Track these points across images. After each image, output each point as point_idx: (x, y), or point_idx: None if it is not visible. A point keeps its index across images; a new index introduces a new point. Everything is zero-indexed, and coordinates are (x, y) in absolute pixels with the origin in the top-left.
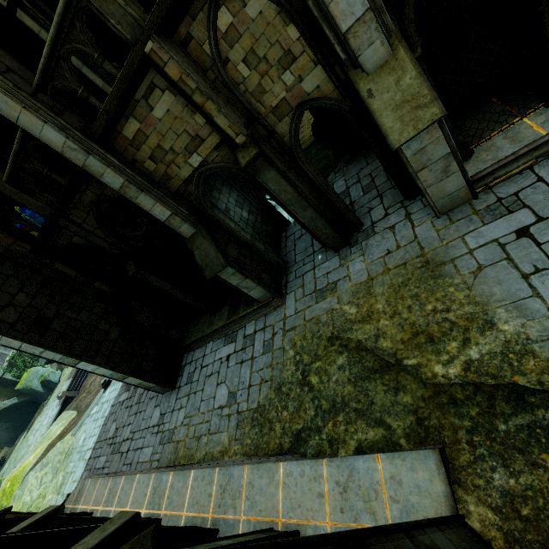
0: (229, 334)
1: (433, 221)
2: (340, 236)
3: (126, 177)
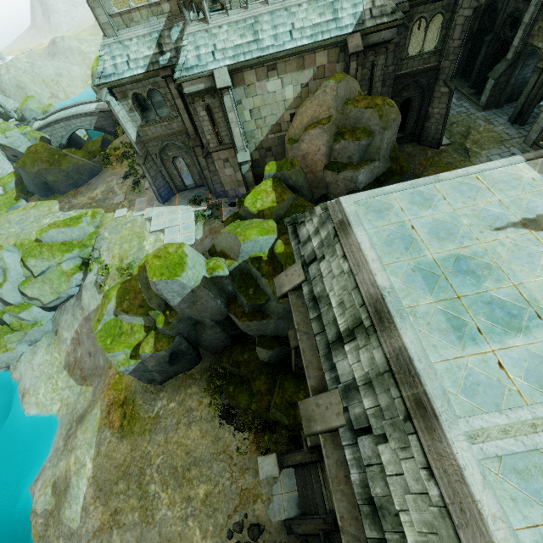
0: (460, 98)
1: (521, 141)
2: (515, 118)
3: (528, 23)
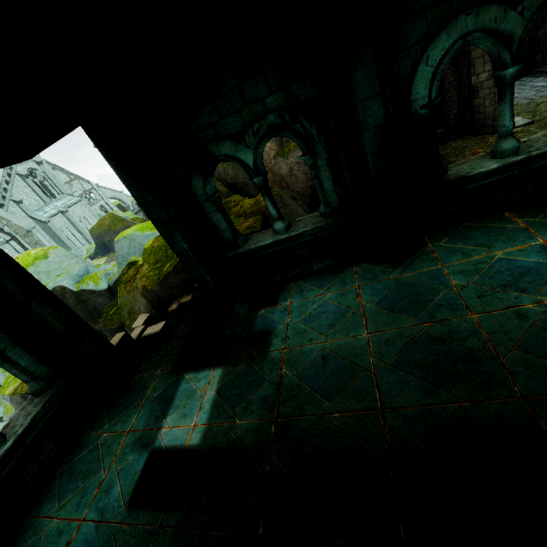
0: None
1: None
2: None
3: None
